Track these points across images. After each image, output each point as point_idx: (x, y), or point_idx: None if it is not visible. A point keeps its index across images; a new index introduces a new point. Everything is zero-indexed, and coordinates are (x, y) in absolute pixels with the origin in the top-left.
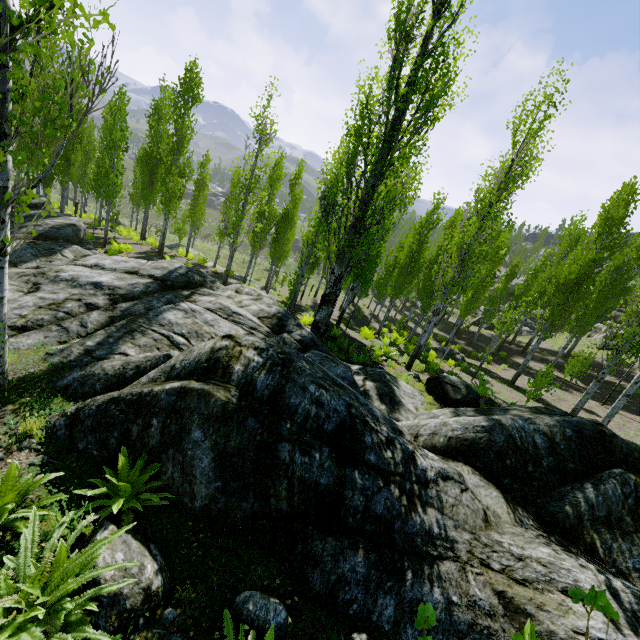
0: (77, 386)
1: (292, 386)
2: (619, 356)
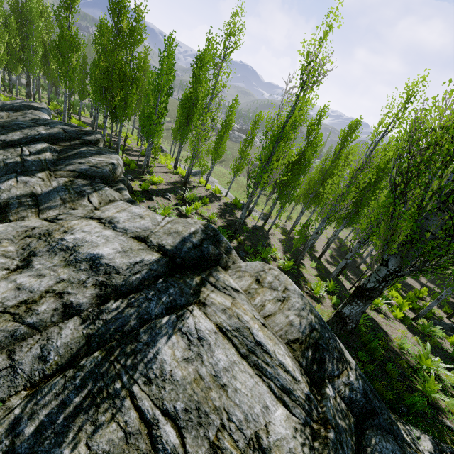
0: None
1: None
2: None
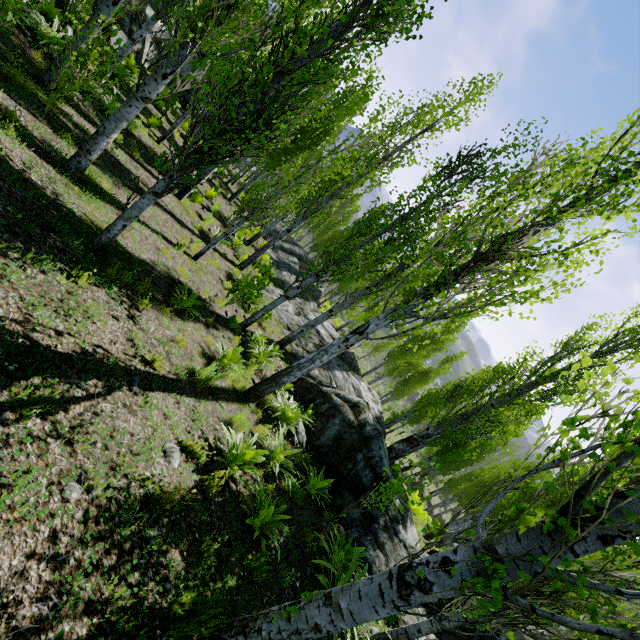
0: None
1: (377, 442)
2: None
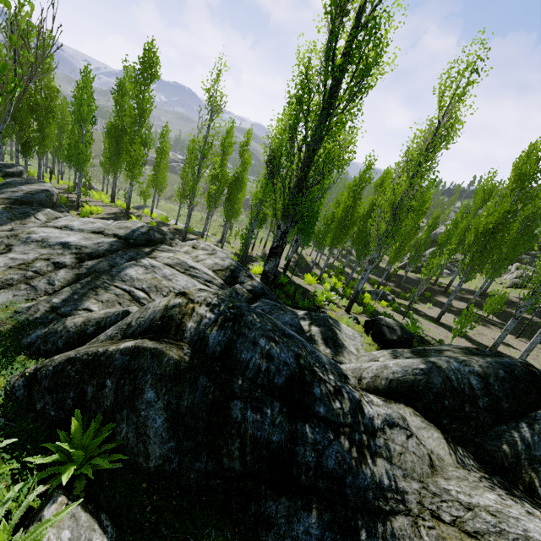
0: (40, 343)
1: (243, 341)
2: (535, 296)
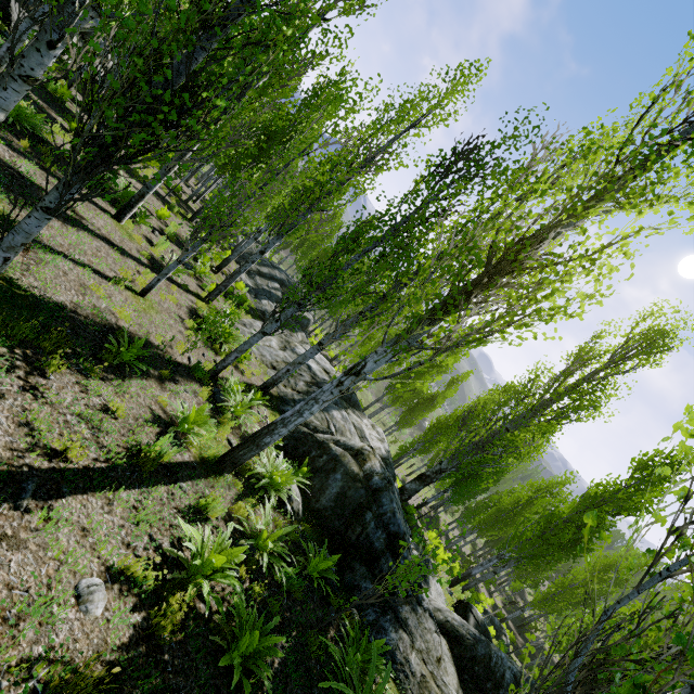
0: None
1: (387, 494)
2: None
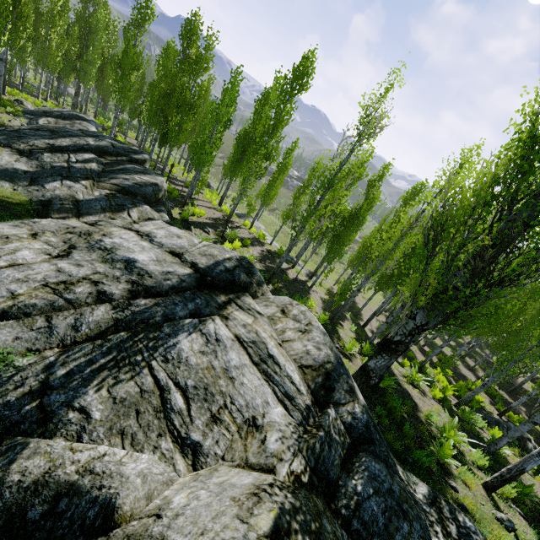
0: None
1: None
2: None
